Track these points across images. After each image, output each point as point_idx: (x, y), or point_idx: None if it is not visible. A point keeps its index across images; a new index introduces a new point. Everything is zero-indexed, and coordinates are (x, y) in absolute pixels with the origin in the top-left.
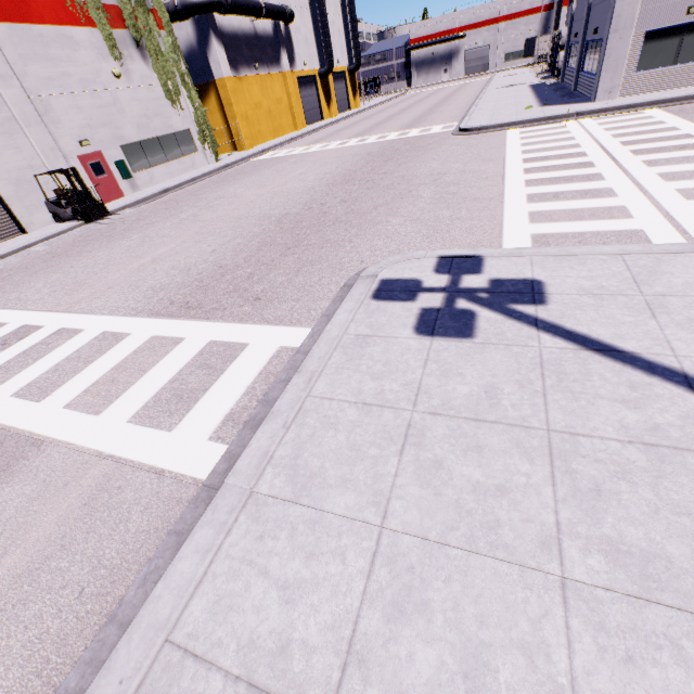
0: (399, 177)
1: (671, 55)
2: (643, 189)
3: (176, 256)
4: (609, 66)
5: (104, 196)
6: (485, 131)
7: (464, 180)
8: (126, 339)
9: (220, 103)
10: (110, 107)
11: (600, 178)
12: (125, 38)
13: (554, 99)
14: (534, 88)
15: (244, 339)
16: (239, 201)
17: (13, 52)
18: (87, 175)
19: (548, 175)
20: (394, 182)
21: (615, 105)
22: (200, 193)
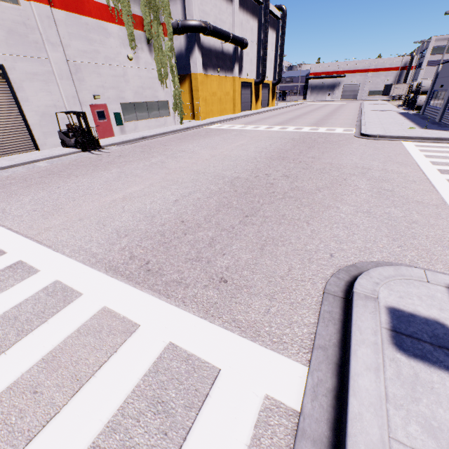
0: (327, 163)
1: None
2: None
3: (143, 198)
4: None
5: (101, 134)
6: (383, 139)
7: (392, 179)
8: (74, 303)
9: (191, 88)
10: (120, 77)
11: None
12: (141, 37)
13: (428, 125)
14: (402, 114)
15: (213, 357)
16: (196, 156)
17: (64, 30)
18: (93, 118)
19: None
20: (325, 167)
21: None
22: (167, 144)
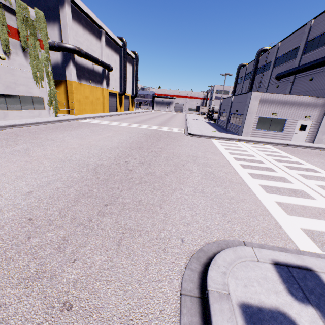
0: (171, 152)
1: (267, 127)
2: (323, 195)
3: None
4: (247, 124)
5: None
6: (201, 137)
7: (212, 164)
8: None
9: (66, 91)
10: None
11: (289, 181)
12: (16, 44)
13: (222, 130)
14: (208, 123)
15: None
16: (65, 145)
17: None
18: None
19: (257, 171)
20: (169, 156)
21: (252, 140)
22: (37, 133)
